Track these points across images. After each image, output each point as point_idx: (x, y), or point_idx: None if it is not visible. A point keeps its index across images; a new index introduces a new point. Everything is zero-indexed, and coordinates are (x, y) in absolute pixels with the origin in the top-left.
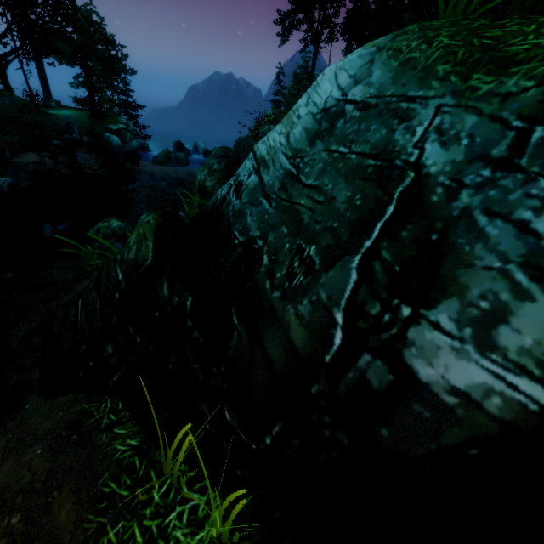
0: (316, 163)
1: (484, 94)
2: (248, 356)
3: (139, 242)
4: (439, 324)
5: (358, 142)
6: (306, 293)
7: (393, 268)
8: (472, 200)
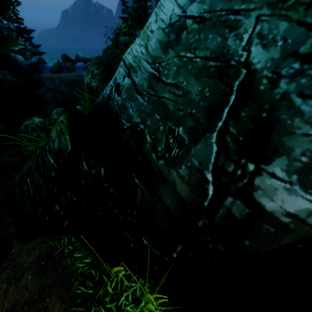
0: (171, 66)
1: (292, 4)
2: (151, 204)
3: (59, 136)
4: (274, 174)
5: (200, 48)
6: (183, 161)
7: (238, 138)
8: (289, 86)
